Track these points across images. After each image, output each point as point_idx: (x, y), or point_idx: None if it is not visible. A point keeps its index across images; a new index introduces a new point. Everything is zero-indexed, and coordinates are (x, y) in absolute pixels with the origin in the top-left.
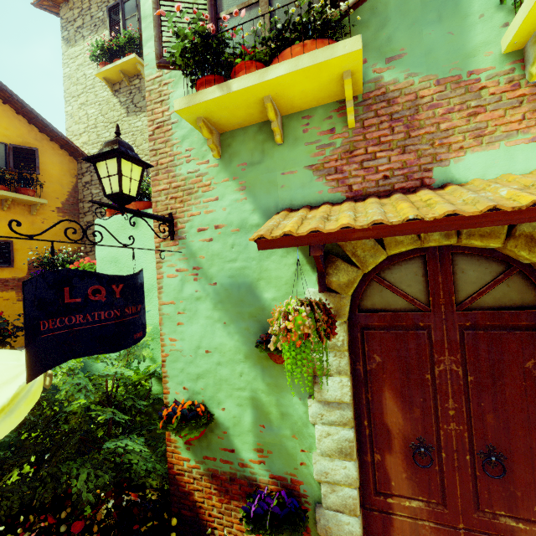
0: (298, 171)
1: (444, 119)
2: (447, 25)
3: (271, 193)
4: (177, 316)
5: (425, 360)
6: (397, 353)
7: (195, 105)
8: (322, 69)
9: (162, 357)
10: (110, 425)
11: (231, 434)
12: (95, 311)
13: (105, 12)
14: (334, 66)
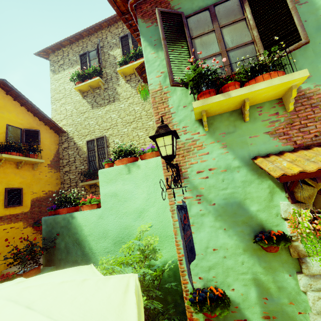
0: (260, 135)
1: None
2: None
3: (244, 148)
4: None
5: None
6: None
7: (207, 104)
8: (283, 85)
9: (179, 257)
10: None
11: (242, 308)
12: (186, 231)
13: (77, 57)
14: (290, 83)
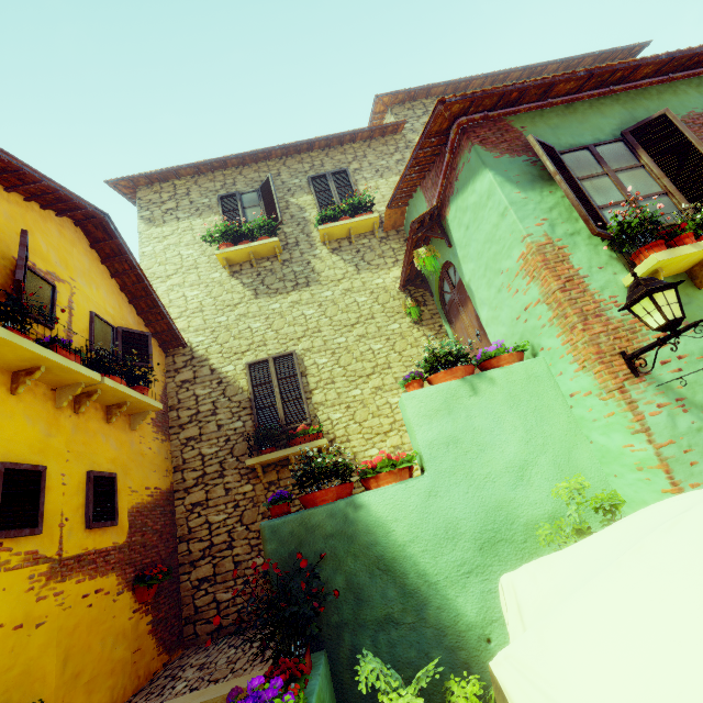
0: None
1: None
2: None
3: None
4: (686, 456)
5: None
6: None
7: (674, 257)
8: None
9: None
10: None
11: None
12: None
13: (212, 200)
14: None
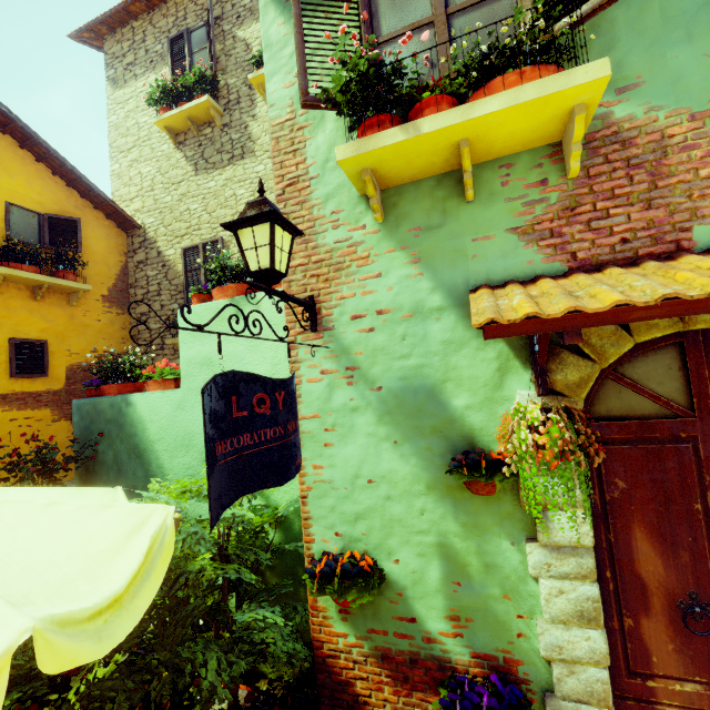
0: (497, 235)
1: (704, 163)
2: (701, 45)
3: (458, 266)
4: (324, 435)
5: (692, 484)
6: (649, 476)
7: (367, 153)
8: (549, 103)
9: (302, 491)
10: (225, 589)
11: (410, 596)
12: (261, 429)
13: (164, 45)
14: (566, 98)
